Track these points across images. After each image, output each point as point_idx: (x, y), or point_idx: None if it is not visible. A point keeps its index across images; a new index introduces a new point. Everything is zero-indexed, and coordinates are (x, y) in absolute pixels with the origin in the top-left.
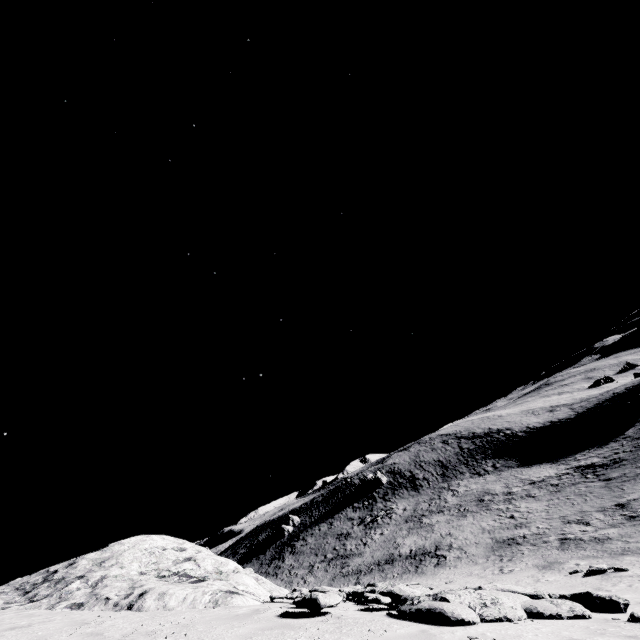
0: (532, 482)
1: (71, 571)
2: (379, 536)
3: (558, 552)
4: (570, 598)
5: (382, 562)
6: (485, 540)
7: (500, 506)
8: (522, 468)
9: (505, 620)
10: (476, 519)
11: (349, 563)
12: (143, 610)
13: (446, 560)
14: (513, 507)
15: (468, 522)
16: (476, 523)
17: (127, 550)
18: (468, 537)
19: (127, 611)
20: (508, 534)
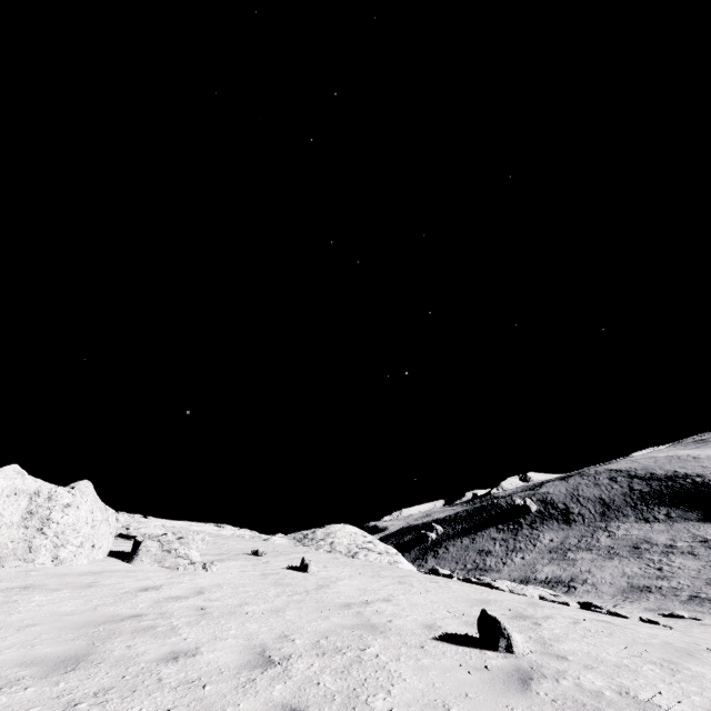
0: (704, 540)
1: (315, 536)
2: (519, 559)
3: (677, 604)
4: (581, 603)
5: (517, 581)
6: (620, 583)
7: (653, 557)
8: (702, 523)
9: (522, 595)
10: (621, 563)
11: (486, 576)
12: (359, 559)
13: (575, 591)
14: (666, 560)
15: (612, 565)
16: (620, 567)
17: (338, 531)
18: (605, 577)
19: (352, 558)
20: (646, 582)
